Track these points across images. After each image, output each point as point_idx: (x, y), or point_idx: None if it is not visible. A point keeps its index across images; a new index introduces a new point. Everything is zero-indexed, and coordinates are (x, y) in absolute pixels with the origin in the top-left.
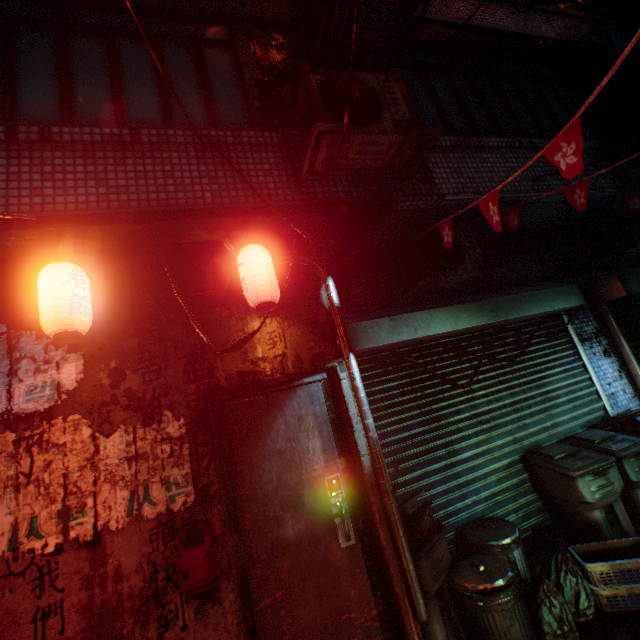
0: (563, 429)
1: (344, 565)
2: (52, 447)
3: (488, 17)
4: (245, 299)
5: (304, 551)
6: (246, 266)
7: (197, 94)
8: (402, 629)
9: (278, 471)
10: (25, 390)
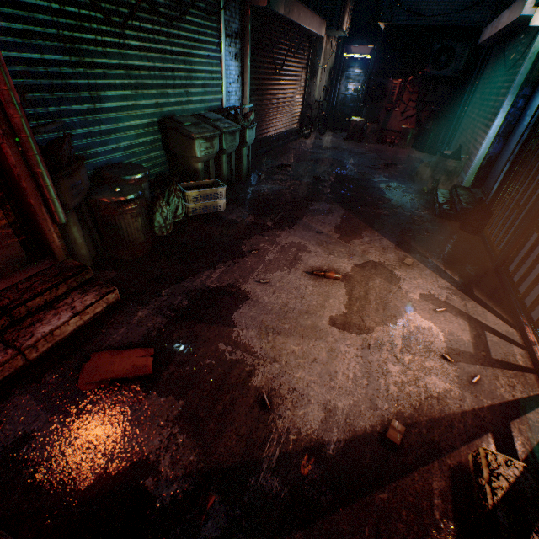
0: (194, 108)
1: None
2: None
3: None
4: None
5: None
6: None
7: None
8: (40, 232)
9: None
10: None
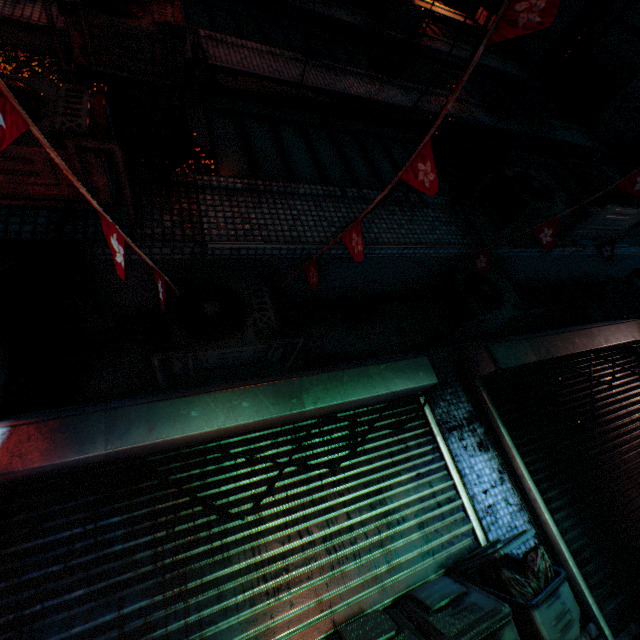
0: (407, 575)
1: None
2: None
3: (337, 83)
4: None
5: None
6: None
7: None
8: None
9: None
10: None
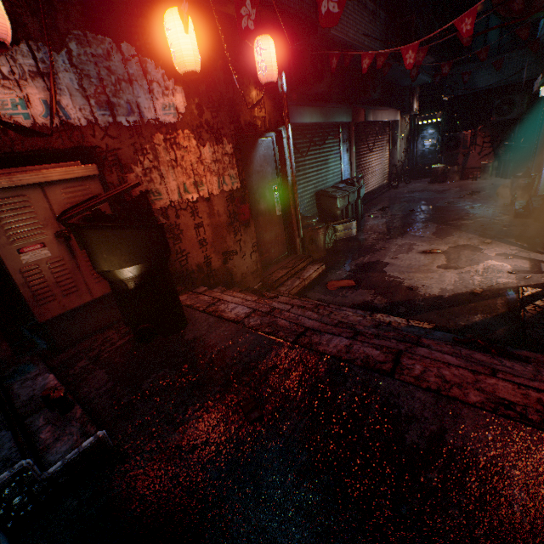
0: (329, 184)
1: (277, 222)
2: (181, 148)
3: None
4: (248, 73)
5: (266, 215)
6: (267, 53)
7: None
8: (293, 242)
9: (258, 181)
10: (161, 107)
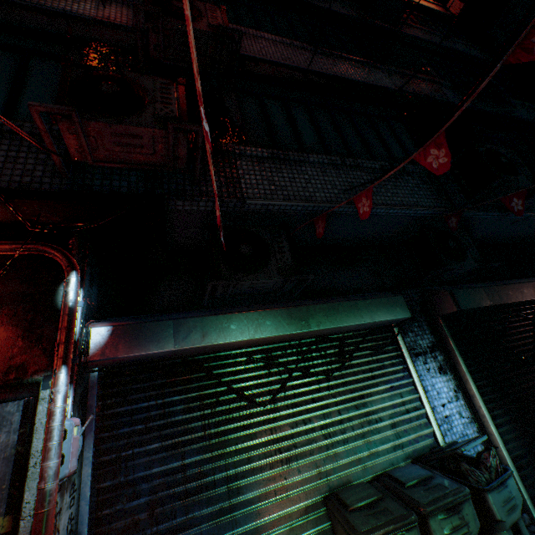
0: (383, 461)
1: None
2: None
3: (334, 68)
4: None
5: None
6: None
7: (3, 90)
8: None
9: None
10: None
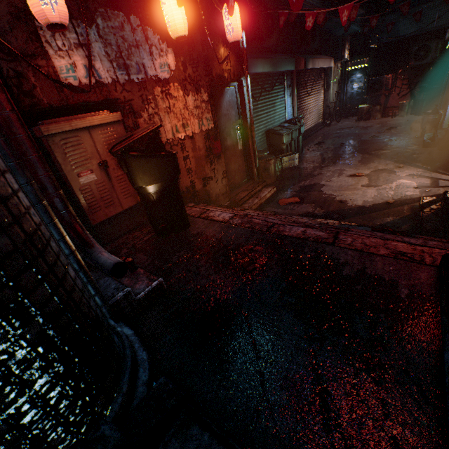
0: (276, 123)
1: (239, 155)
2: (173, 98)
3: None
4: (218, 34)
5: (232, 150)
6: (234, 17)
7: None
8: (251, 171)
9: (225, 122)
10: (158, 66)
